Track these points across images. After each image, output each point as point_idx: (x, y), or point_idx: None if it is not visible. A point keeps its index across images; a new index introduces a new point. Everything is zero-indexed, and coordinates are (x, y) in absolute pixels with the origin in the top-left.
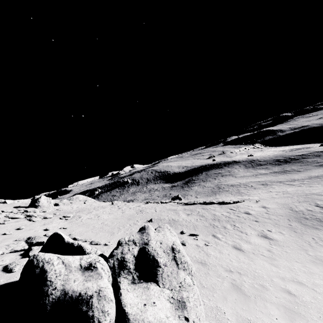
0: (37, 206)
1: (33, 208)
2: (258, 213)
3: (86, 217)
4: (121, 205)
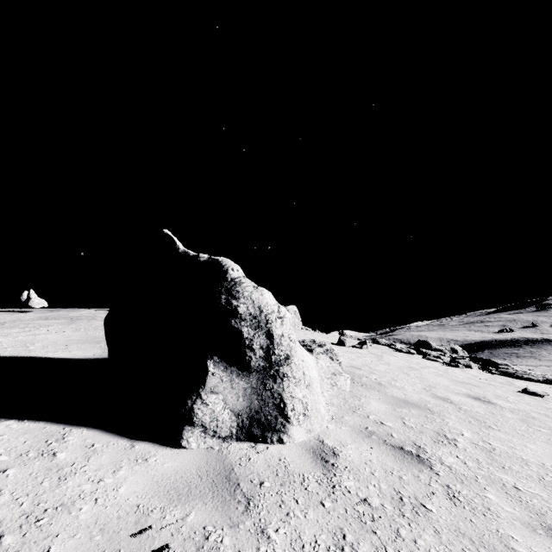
0: None
1: None
2: (526, 367)
3: None
4: None
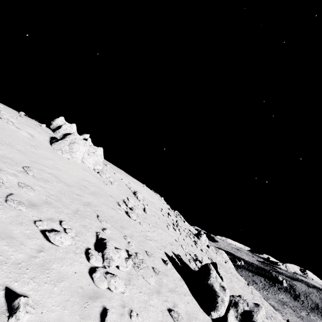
0: (198, 238)
1: (196, 237)
2: None
3: (223, 272)
4: (255, 293)
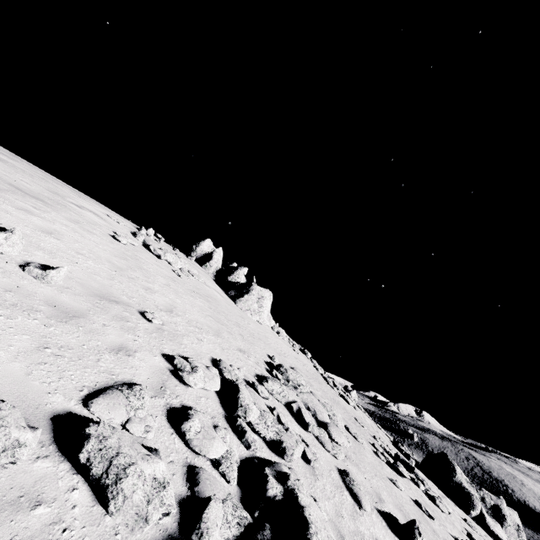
0: None
1: None
2: None
3: None
4: None
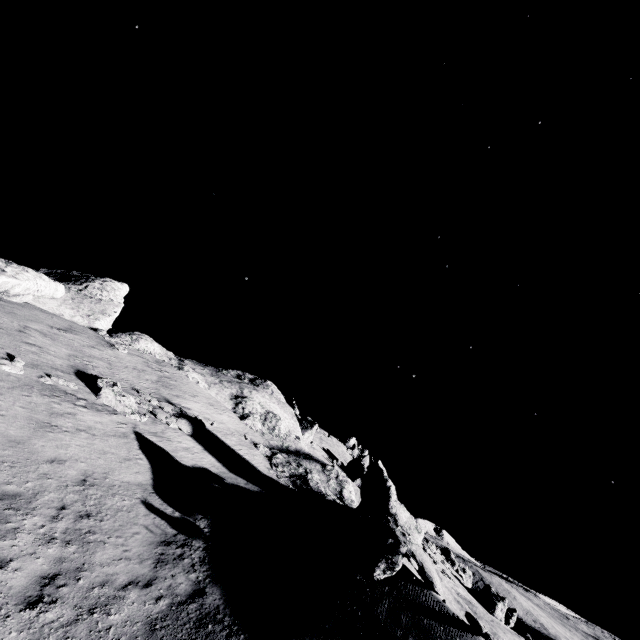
0: None
1: None
2: None
3: None
4: None
